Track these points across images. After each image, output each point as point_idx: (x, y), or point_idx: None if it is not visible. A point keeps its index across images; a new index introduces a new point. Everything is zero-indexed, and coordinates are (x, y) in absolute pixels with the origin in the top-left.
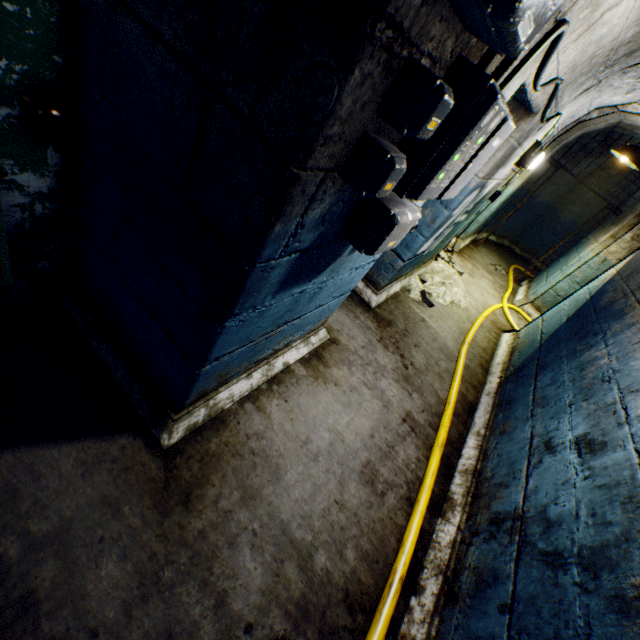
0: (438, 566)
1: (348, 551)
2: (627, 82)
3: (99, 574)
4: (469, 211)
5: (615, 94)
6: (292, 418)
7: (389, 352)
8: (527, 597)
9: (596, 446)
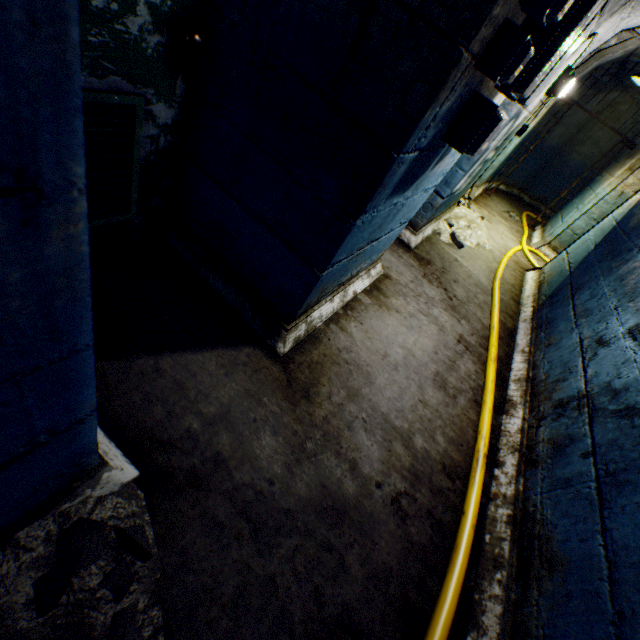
0: (512, 447)
1: (438, 437)
2: None
3: (261, 444)
4: (497, 148)
5: None
6: (369, 337)
7: (434, 286)
8: (607, 442)
9: None
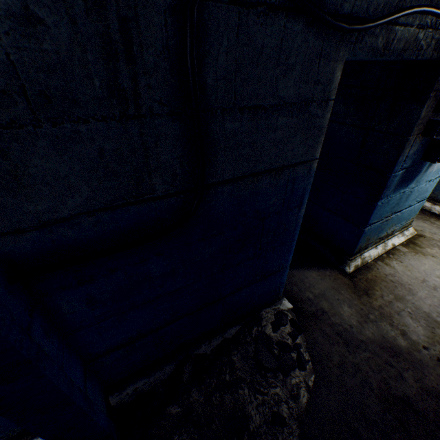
0: None
1: None
2: None
3: (342, 309)
4: None
5: None
6: (408, 269)
7: None
8: None
9: None
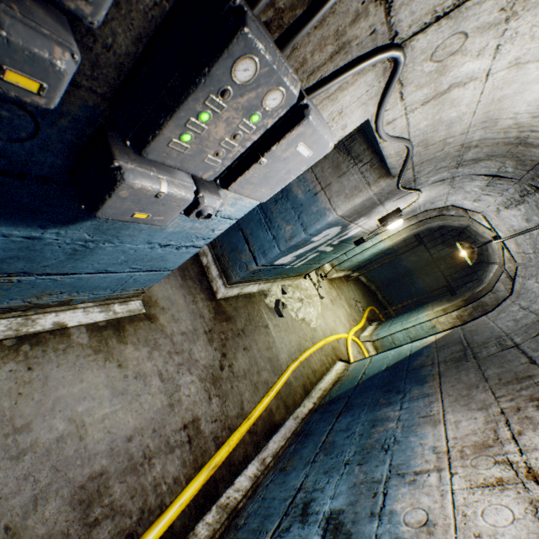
0: None
1: None
2: (474, 190)
3: None
4: (335, 245)
5: (466, 198)
6: (22, 393)
7: (211, 347)
8: None
9: (341, 536)
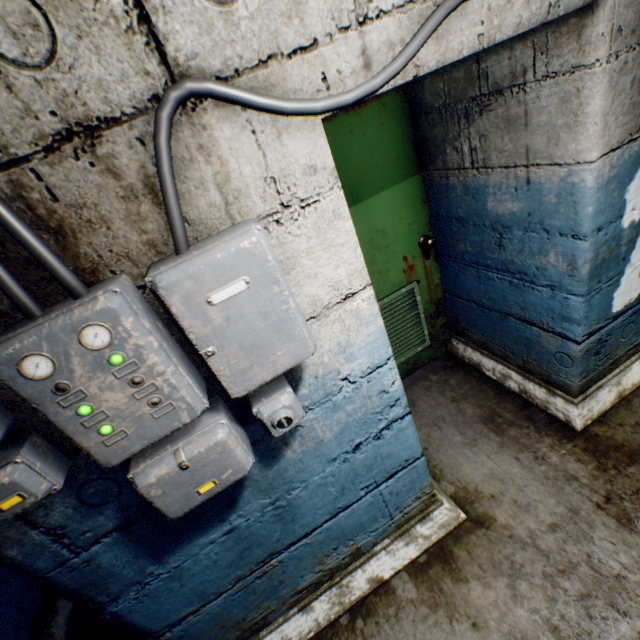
0: None
1: None
2: None
3: None
4: None
5: None
6: None
7: (634, 534)
8: None
9: None
